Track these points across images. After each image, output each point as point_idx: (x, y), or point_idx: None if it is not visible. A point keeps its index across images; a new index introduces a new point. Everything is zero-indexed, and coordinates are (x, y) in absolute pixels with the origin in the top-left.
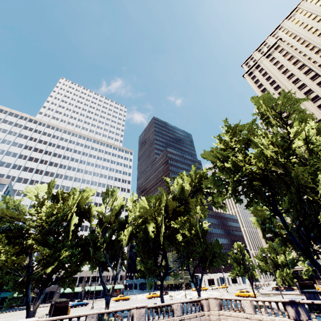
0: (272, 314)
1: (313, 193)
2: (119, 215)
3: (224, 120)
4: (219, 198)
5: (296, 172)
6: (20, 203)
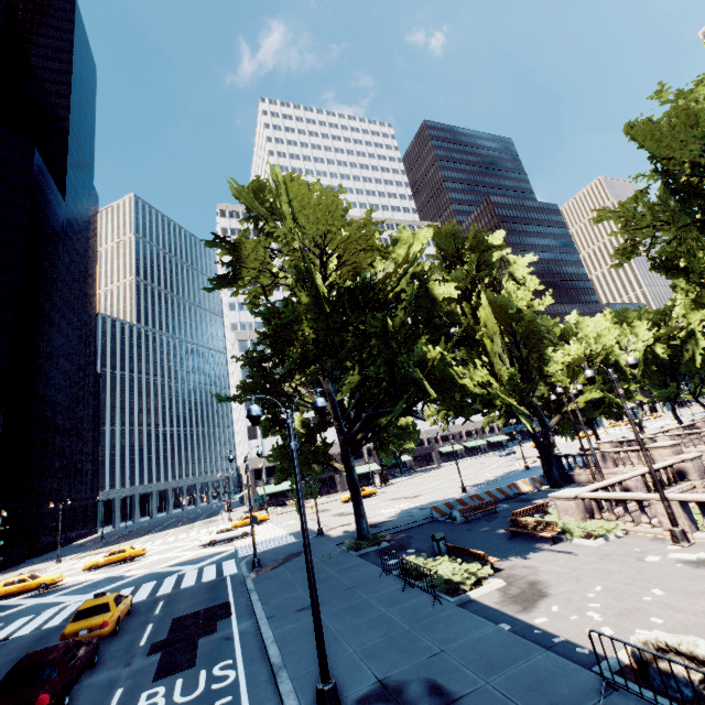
0: None
1: None
2: None
3: None
4: None
5: None
6: None
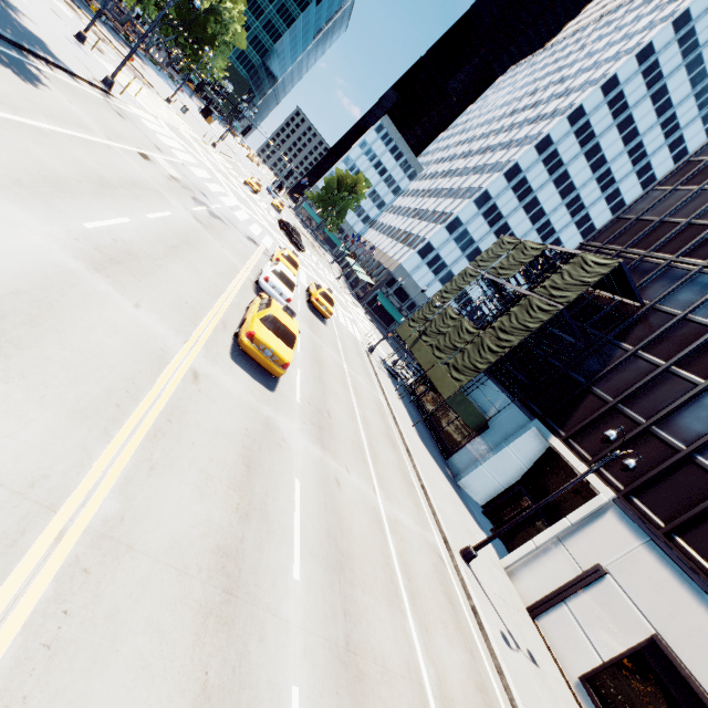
0: None
1: None
2: None
3: None
4: None
5: None
6: None
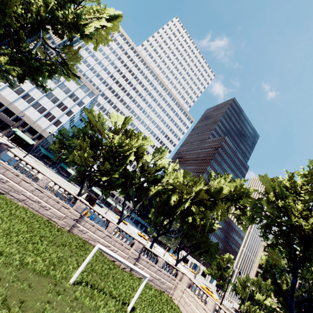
0: None
1: None
2: (157, 171)
3: (312, 160)
4: (249, 222)
5: None
6: (105, 123)
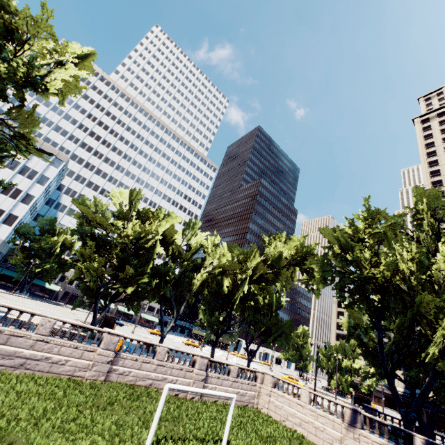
0: (327, 411)
1: (428, 326)
2: (194, 254)
3: (367, 198)
4: (321, 286)
5: (422, 299)
6: (106, 209)
